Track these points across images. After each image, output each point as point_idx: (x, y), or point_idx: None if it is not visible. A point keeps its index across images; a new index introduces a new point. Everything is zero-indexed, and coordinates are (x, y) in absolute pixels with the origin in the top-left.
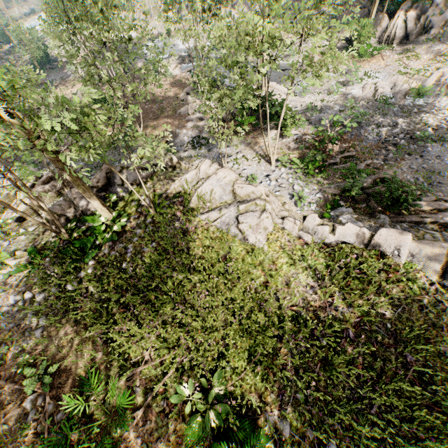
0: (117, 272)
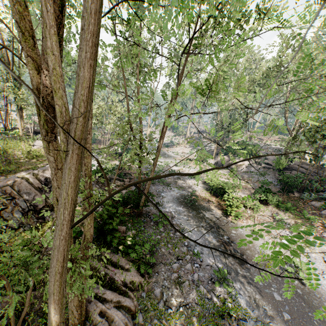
0: None
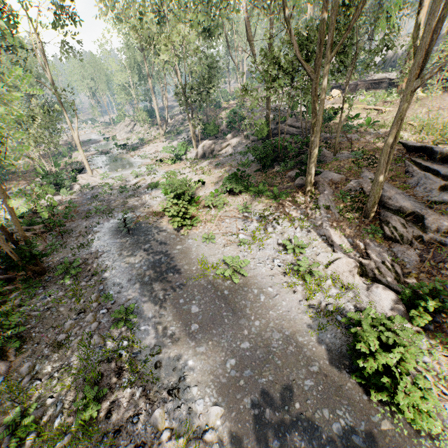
0: None
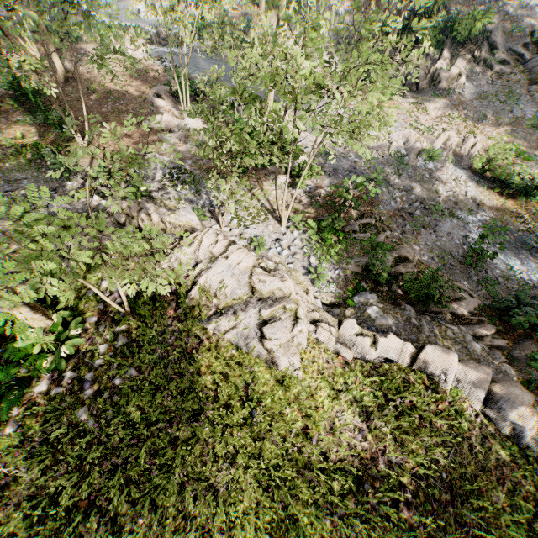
0: (67, 428)
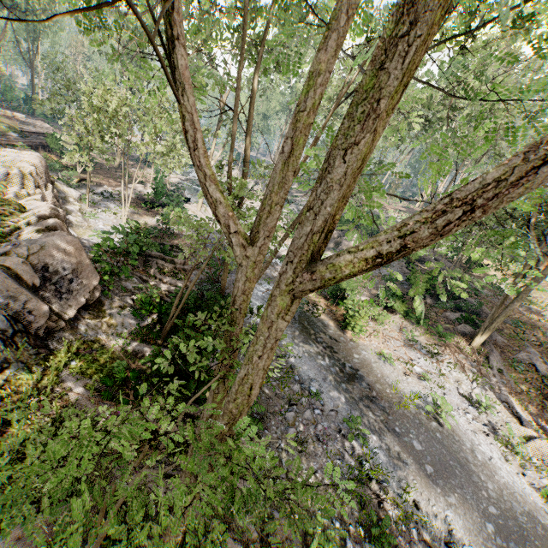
0: None
